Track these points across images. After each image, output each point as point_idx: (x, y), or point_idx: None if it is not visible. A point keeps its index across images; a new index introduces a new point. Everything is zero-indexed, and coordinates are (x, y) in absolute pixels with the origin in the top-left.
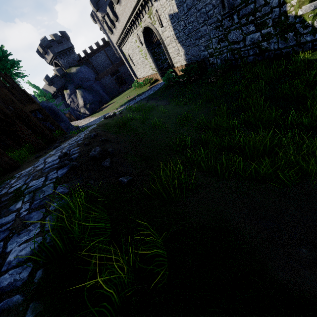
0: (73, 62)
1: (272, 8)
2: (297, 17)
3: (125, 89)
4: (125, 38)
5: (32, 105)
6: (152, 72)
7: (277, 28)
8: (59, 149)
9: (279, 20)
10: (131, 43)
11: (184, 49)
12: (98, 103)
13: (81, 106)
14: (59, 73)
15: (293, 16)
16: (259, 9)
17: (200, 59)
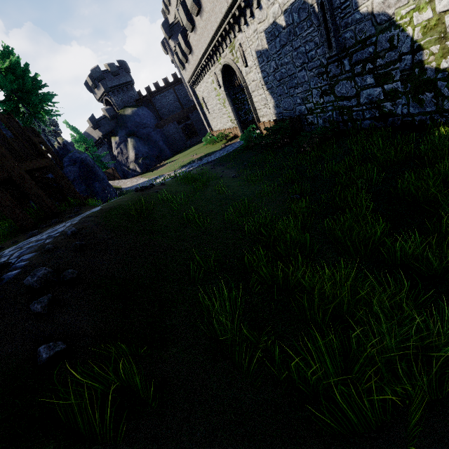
0: (130, 101)
1: (401, 54)
2: (440, 70)
3: (194, 143)
4: (199, 77)
5: (38, 161)
6: (231, 124)
7: (408, 84)
8: (17, 248)
9: (410, 73)
10: (207, 84)
11: (274, 99)
12: (154, 159)
13: (132, 160)
14: (108, 114)
15: (433, 68)
16: (381, 54)
17: (295, 115)
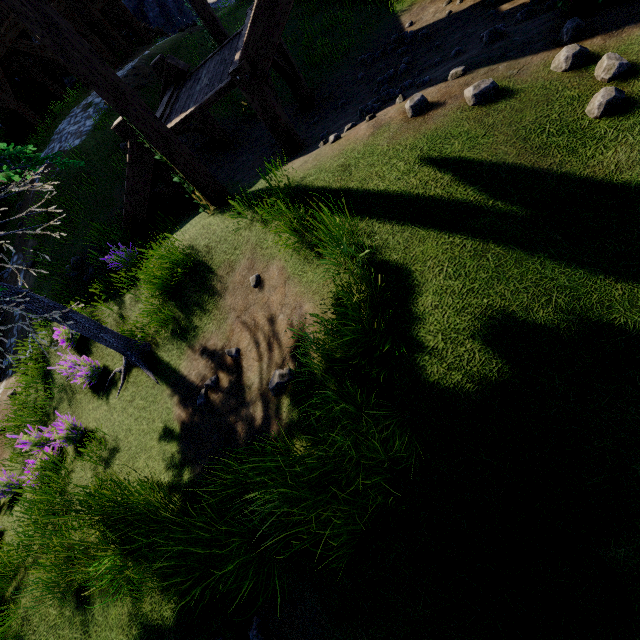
0: None
1: None
2: None
3: None
4: None
5: None
6: None
7: None
8: None
9: None
10: None
11: None
12: None
13: None
14: None
15: None
16: None
17: None
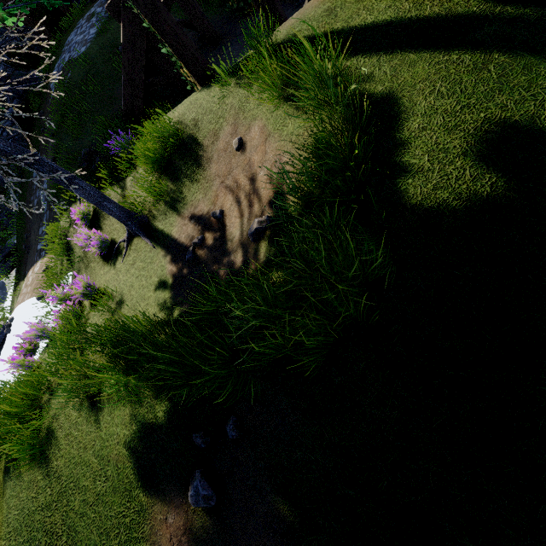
0: None
1: None
2: None
3: None
4: None
5: None
6: None
7: None
8: None
9: None
10: None
11: None
12: None
13: None
14: None
15: None
16: None
17: None
